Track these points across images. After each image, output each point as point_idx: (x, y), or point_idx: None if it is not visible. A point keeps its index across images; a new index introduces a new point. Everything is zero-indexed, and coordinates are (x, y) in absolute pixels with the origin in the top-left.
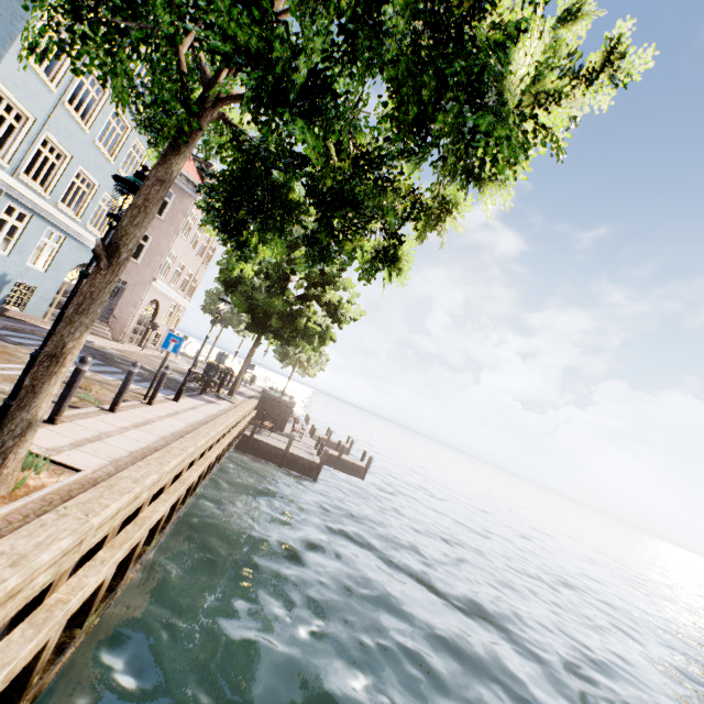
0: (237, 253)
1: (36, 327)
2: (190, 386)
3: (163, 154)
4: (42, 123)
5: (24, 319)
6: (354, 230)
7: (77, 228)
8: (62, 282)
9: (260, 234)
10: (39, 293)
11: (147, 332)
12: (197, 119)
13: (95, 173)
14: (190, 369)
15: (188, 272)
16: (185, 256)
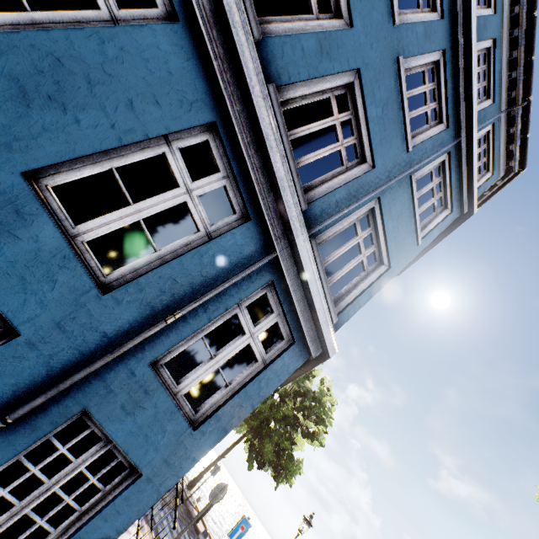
0: None
1: None
2: None
3: None
4: None
5: None
6: None
7: None
8: None
9: None
10: None
11: None
12: None
13: None
14: None
15: None
16: None
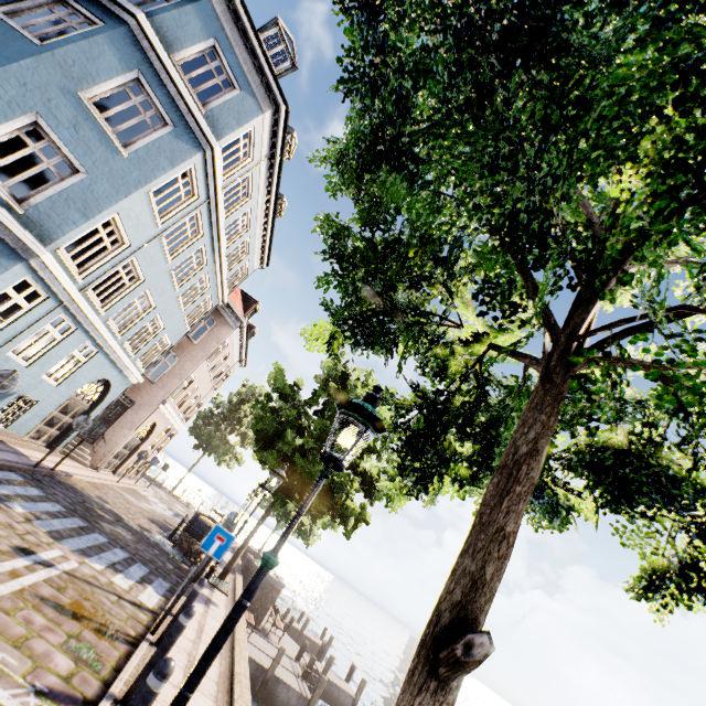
0: (418, 491)
1: (16, 453)
2: (175, 558)
3: (533, 437)
4: (134, 249)
5: (3, 438)
6: (630, 514)
7: (115, 345)
8: (68, 397)
9: (473, 482)
10: (37, 407)
11: (129, 457)
12: (567, 385)
13: (157, 296)
14: (214, 566)
15: (197, 395)
16: (201, 380)
